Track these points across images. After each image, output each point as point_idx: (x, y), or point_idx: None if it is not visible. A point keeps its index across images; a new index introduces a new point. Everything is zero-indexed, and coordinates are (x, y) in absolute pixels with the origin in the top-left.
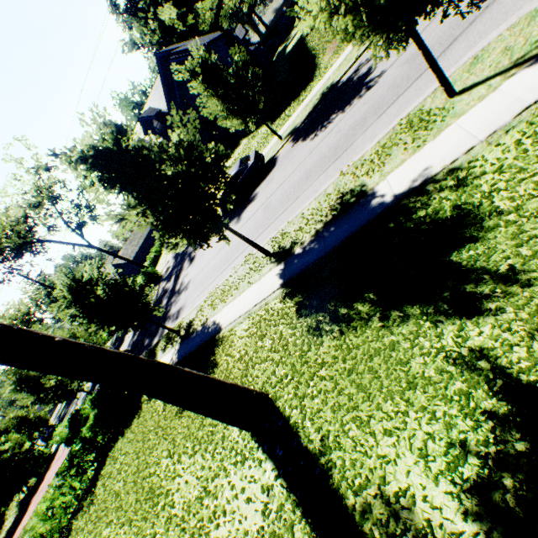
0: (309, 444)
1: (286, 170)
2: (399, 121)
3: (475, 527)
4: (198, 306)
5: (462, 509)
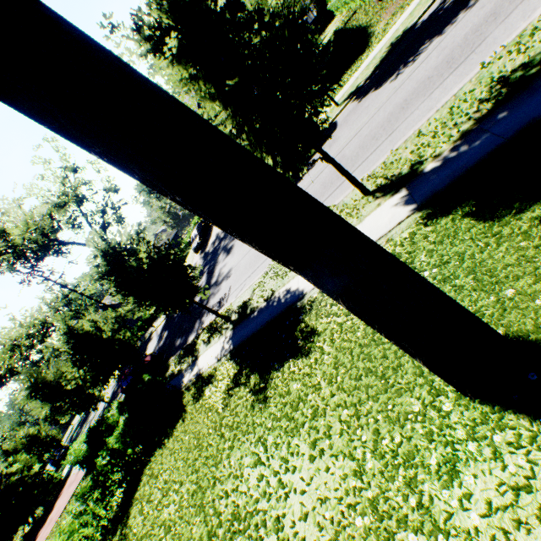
0: None
1: (357, 122)
2: None
3: None
4: (253, 284)
5: None
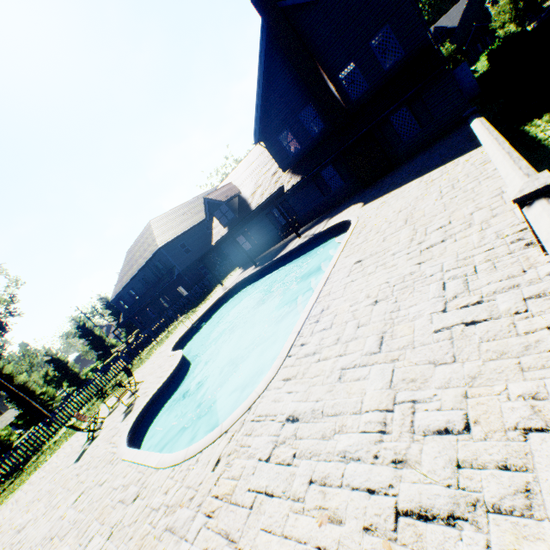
0: None
1: None
2: None
3: None
4: None
5: None
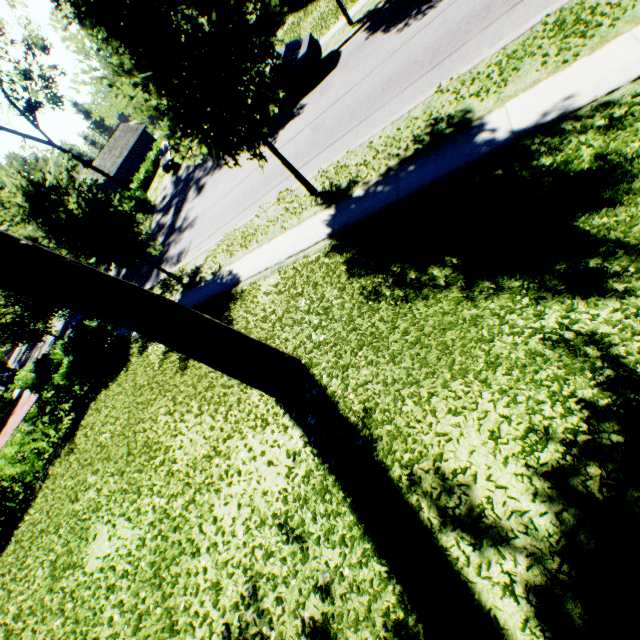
0: (351, 415)
1: (352, 75)
2: (544, 18)
3: (543, 508)
4: (209, 250)
5: (531, 491)
